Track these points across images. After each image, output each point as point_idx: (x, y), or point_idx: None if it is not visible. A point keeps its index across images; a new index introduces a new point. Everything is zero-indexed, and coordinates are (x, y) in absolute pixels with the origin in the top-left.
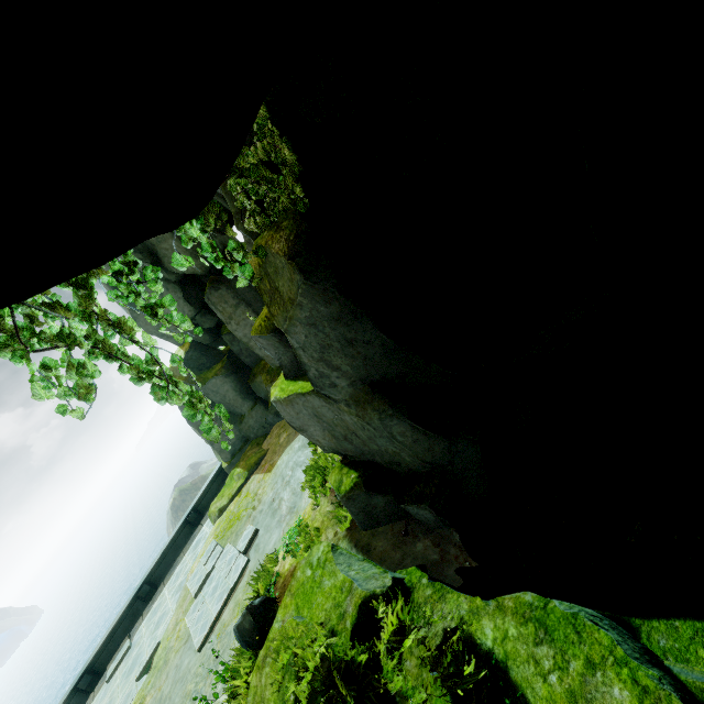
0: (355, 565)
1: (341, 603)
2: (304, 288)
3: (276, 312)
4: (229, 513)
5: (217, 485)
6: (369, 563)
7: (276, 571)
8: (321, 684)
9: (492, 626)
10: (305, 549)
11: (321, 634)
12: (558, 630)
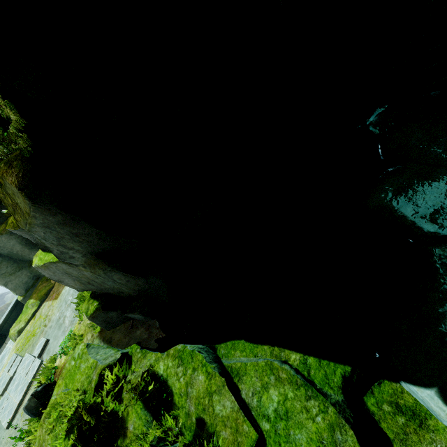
0: (101, 352)
1: (90, 375)
2: (34, 208)
3: (19, 219)
4: (26, 332)
5: (16, 313)
6: (109, 348)
7: (55, 366)
8: (76, 420)
9: (163, 364)
10: (73, 349)
11: (78, 395)
12: (186, 359)
